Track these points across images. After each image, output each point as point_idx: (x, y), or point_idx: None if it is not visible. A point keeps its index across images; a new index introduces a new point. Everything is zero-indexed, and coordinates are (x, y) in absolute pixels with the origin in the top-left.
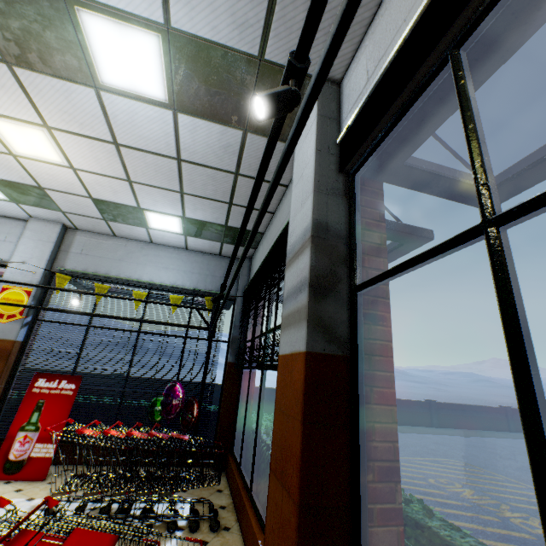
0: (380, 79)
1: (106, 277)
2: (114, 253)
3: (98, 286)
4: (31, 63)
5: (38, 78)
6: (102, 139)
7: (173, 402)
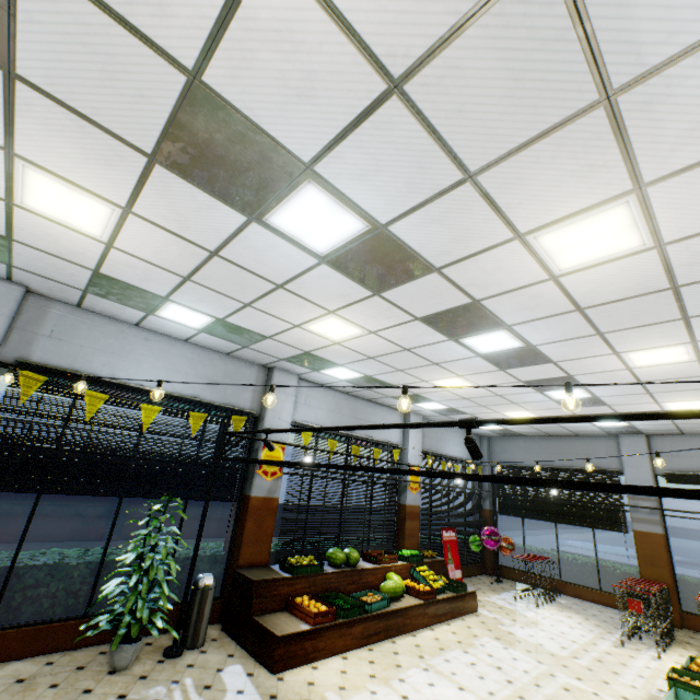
0: (689, 473)
1: (436, 453)
2: (437, 435)
3: (442, 463)
4: None
5: None
6: None
7: (496, 539)
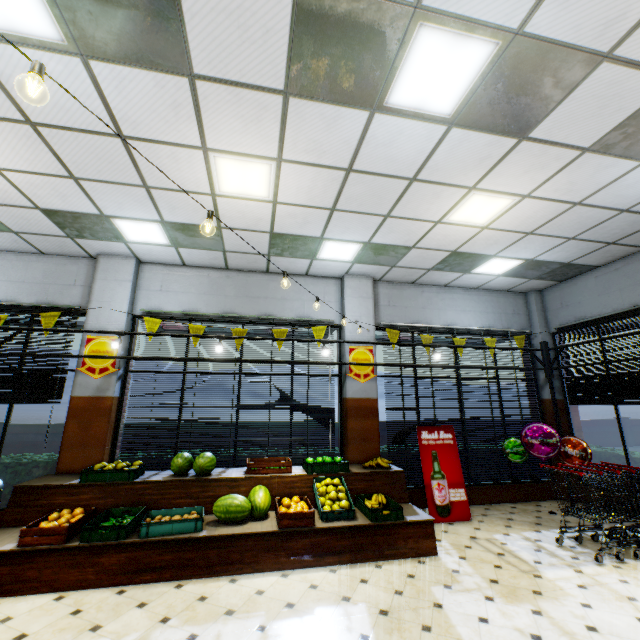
0: None
1: (417, 327)
2: (416, 301)
3: (423, 337)
4: (611, 148)
5: (596, 159)
6: (568, 201)
7: (548, 442)
